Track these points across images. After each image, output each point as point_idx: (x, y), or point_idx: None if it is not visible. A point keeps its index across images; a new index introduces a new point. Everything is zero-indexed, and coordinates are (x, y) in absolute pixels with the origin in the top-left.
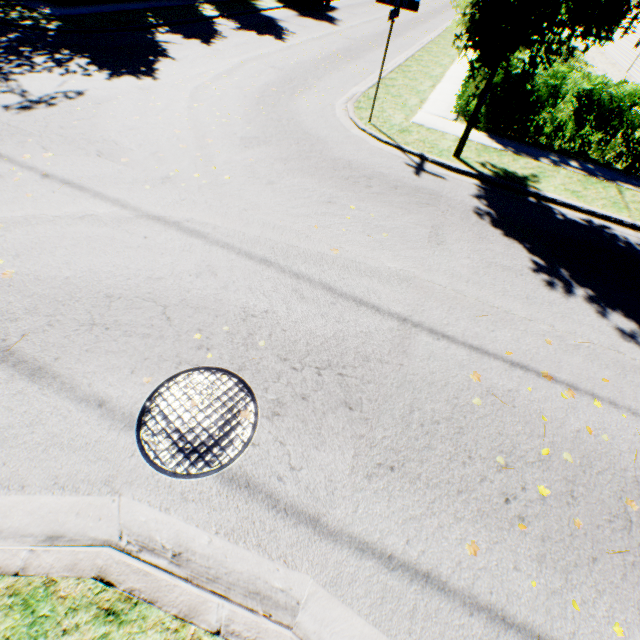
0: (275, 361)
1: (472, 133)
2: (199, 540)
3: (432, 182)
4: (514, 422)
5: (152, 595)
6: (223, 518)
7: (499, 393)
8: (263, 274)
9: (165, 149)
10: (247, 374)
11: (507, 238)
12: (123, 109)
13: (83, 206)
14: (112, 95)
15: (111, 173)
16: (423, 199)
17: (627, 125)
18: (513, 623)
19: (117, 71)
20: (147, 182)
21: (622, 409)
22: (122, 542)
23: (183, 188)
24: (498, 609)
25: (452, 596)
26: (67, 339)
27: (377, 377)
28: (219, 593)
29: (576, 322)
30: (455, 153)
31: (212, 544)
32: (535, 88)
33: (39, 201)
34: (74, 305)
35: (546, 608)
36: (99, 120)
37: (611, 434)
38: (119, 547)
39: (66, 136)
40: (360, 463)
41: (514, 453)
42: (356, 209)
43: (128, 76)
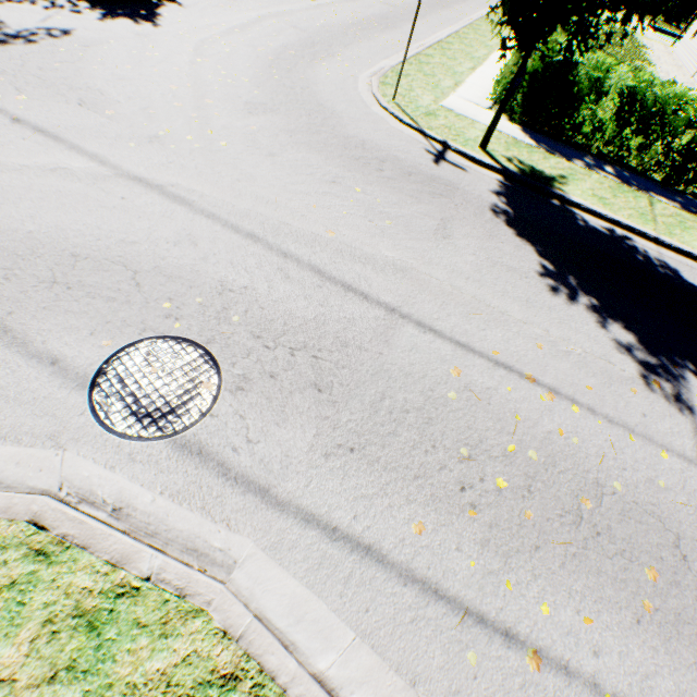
0: (247, 338)
1: (505, 125)
2: (142, 498)
3: (451, 173)
4: (486, 418)
5: (86, 541)
6: (170, 480)
7: (477, 390)
8: (248, 249)
9: (157, 105)
10: (215, 347)
11: (520, 239)
12: (114, 56)
13: (56, 158)
14: (103, 38)
15: (92, 125)
16: (437, 189)
17: (669, 131)
18: (445, 595)
19: (112, 11)
20: (132, 139)
21: (599, 416)
22: (62, 493)
23: (172, 150)
24: (433, 582)
25: (390, 568)
26: (24, 294)
27: (353, 363)
28: (156, 547)
29: (573, 329)
30: (481, 144)
31: (155, 503)
32: (576, 80)
33: (6, 147)
34: (35, 261)
35: (480, 585)
36: (85, 65)
37: (582, 438)
38: (58, 497)
39: (45, 79)
40: (320, 442)
41: (480, 447)
42: (362, 192)
43: (125, 18)
